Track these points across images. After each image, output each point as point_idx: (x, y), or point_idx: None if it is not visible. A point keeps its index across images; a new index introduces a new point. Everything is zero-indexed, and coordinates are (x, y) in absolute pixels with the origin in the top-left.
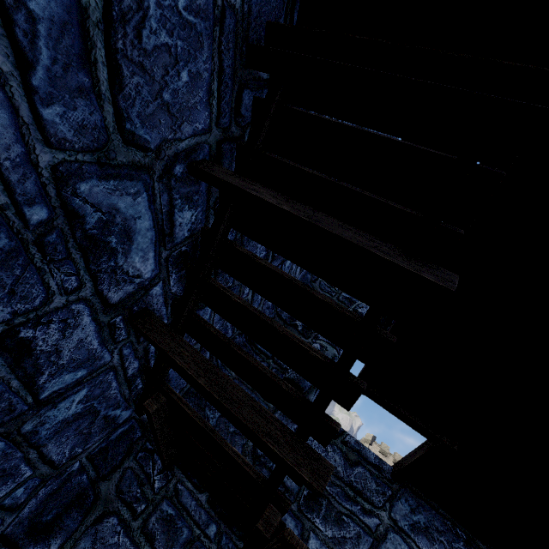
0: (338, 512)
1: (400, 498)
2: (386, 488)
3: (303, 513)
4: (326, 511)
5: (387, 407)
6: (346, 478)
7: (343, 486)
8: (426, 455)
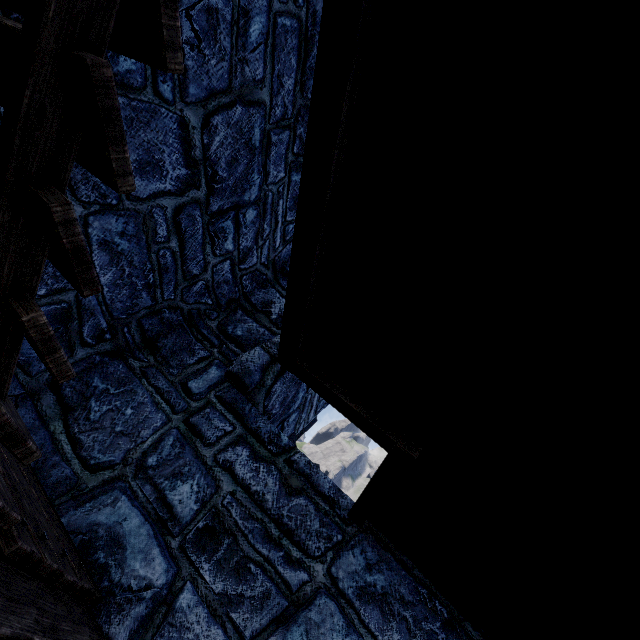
0: (244, 557)
1: (353, 547)
2: (335, 531)
3: (185, 553)
4: (225, 554)
5: (320, 390)
6: (276, 510)
7: (266, 522)
8: (380, 474)
